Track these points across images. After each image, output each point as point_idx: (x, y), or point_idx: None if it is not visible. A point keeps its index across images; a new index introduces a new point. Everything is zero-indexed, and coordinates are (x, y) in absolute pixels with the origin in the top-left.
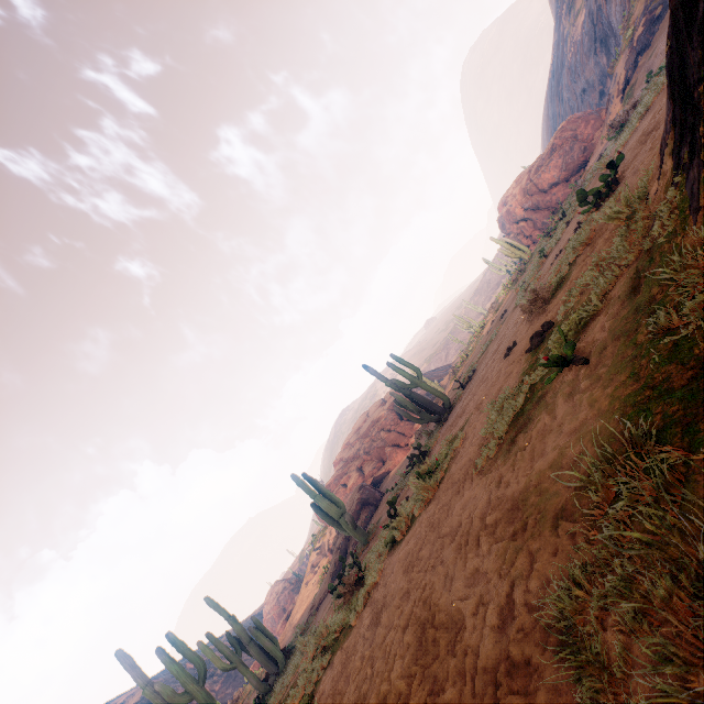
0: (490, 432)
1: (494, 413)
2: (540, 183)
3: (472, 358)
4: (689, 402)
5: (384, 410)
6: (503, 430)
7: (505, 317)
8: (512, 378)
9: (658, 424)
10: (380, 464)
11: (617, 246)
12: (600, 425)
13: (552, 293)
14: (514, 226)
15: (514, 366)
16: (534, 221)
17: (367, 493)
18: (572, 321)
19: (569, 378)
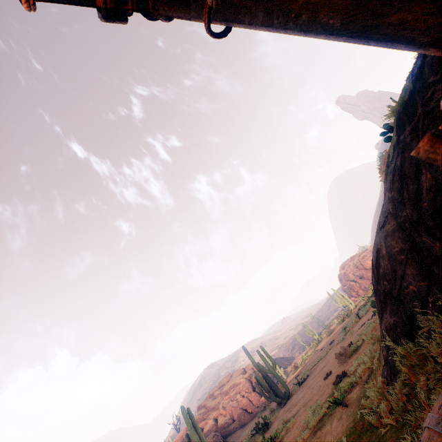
0: (307, 424)
1: (311, 413)
2: (365, 264)
3: (309, 363)
4: (357, 435)
5: (244, 378)
6: (312, 425)
7: (332, 345)
8: (323, 396)
9: (351, 439)
10: (230, 421)
11: (368, 356)
12: (341, 435)
13: (352, 352)
14: (347, 282)
15: (326, 388)
16: (359, 284)
17: (218, 441)
18: (348, 381)
19: (340, 410)
